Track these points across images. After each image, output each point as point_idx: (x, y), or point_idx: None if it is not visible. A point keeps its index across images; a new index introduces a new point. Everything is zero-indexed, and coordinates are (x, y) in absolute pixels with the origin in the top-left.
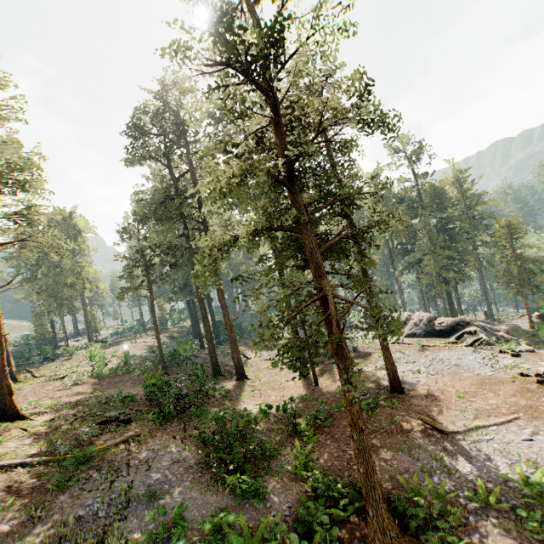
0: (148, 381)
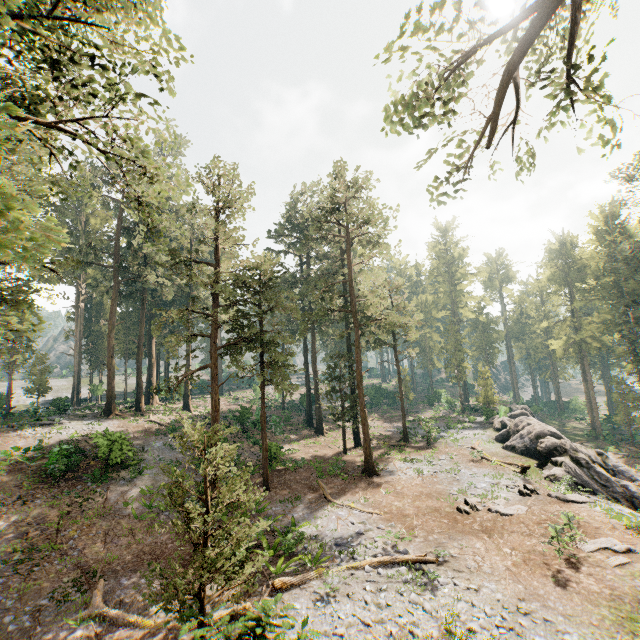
0: (242, 410)
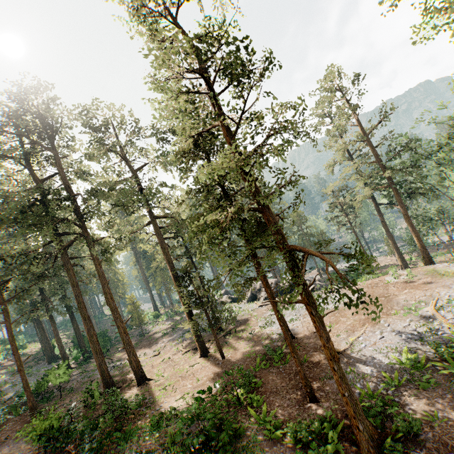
0: (39, 427)
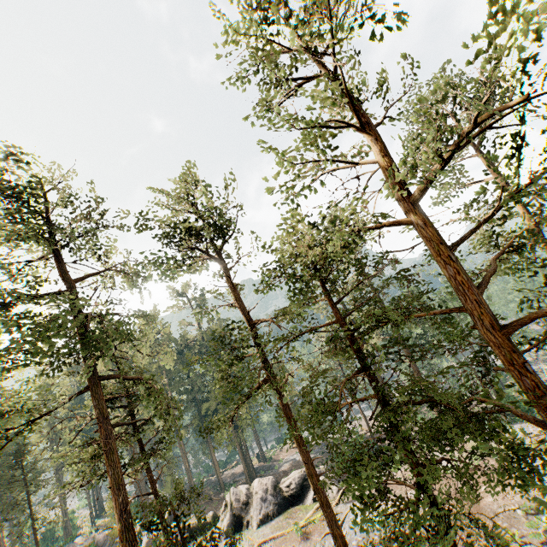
0: None
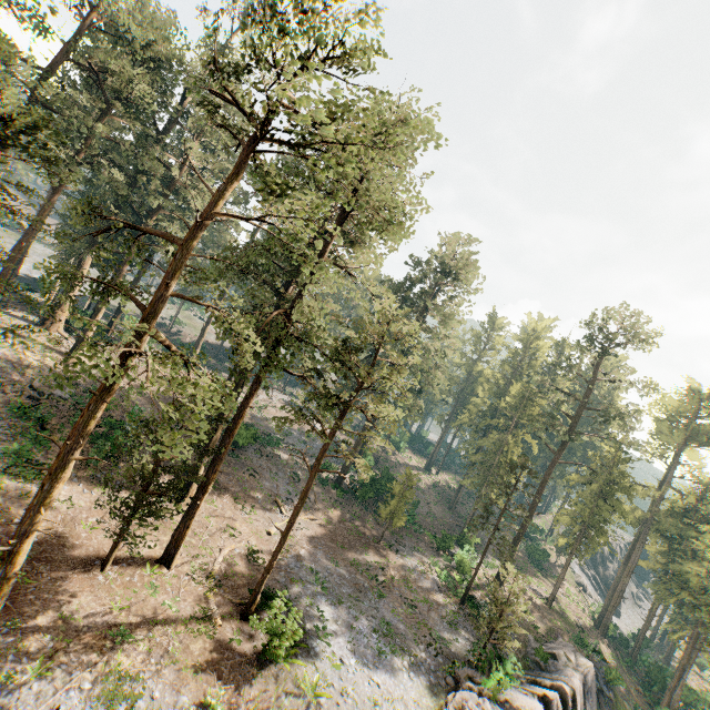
0: None
